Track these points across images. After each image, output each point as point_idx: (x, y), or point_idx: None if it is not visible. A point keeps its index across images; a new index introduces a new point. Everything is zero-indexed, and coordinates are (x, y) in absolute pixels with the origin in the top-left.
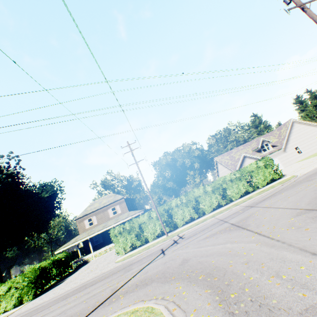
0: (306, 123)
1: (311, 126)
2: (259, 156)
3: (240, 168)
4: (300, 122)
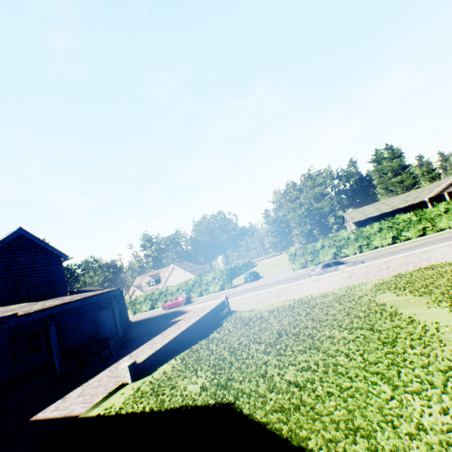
0: (181, 270)
1: (186, 272)
2: (142, 291)
3: (132, 296)
4: (178, 268)
